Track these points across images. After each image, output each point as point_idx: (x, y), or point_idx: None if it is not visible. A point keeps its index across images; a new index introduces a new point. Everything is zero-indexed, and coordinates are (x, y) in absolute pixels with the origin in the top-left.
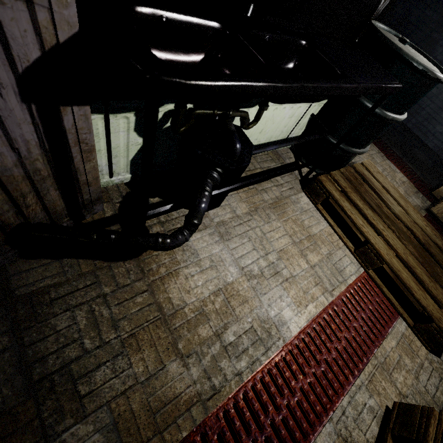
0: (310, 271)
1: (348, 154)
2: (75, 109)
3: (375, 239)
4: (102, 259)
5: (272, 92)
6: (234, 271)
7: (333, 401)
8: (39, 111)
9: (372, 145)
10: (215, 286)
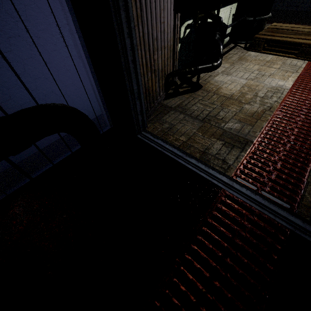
0: (279, 70)
1: (262, 22)
2: (178, 15)
3: (304, 41)
4: (189, 93)
5: None
6: (243, 80)
7: None
8: (174, 15)
9: (269, 24)
10: (240, 86)
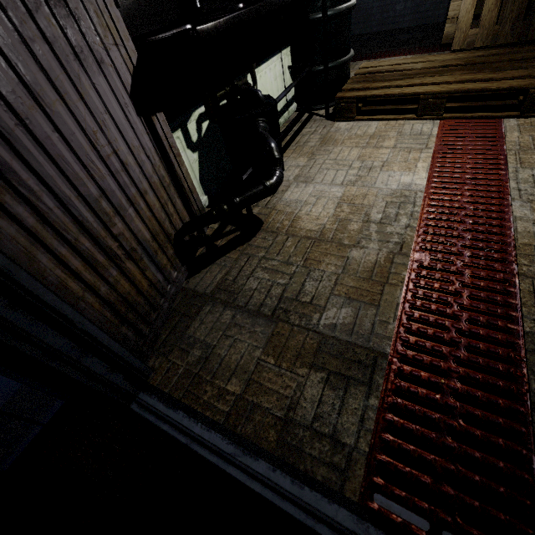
0: (395, 150)
1: (342, 67)
2: (158, 116)
3: (422, 89)
4: (240, 246)
5: (251, 15)
6: (338, 189)
7: (503, 191)
8: (145, 122)
9: (358, 62)
10: (333, 204)
